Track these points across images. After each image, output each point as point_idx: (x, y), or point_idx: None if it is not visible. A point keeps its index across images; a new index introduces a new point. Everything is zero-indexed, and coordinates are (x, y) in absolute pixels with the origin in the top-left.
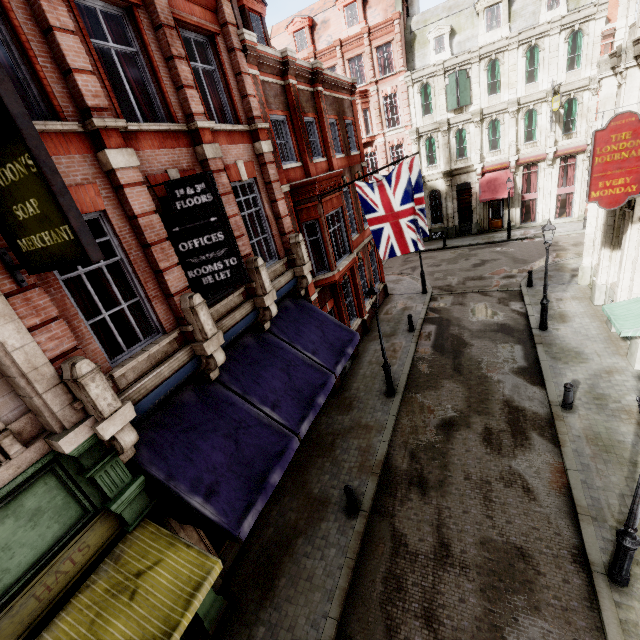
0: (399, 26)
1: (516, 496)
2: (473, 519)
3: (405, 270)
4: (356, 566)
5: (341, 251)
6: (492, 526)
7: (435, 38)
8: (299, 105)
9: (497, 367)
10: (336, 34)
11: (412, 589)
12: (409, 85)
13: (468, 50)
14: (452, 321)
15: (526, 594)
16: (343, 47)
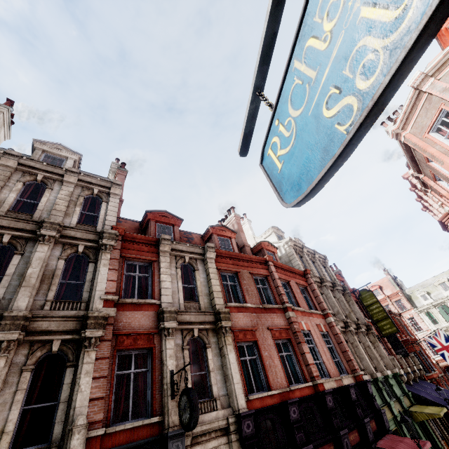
0: (401, 294)
1: None
2: None
3: None
4: None
5: (429, 368)
6: None
7: (421, 295)
8: None
9: None
10: None
11: None
12: (418, 313)
13: (440, 298)
14: None
15: None
16: None
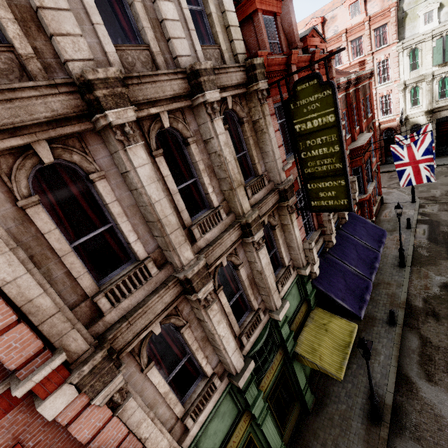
0: (395, 12)
1: None
2: None
3: (392, 185)
4: (400, 348)
5: (367, 181)
6: None
7: (425, 13)
8: (352, 102)
9: None
10: (341, 24)
11: (438, 361)
12: (400, 51)
13: None
14: (441, 222)
15: None
16: (347, 33)
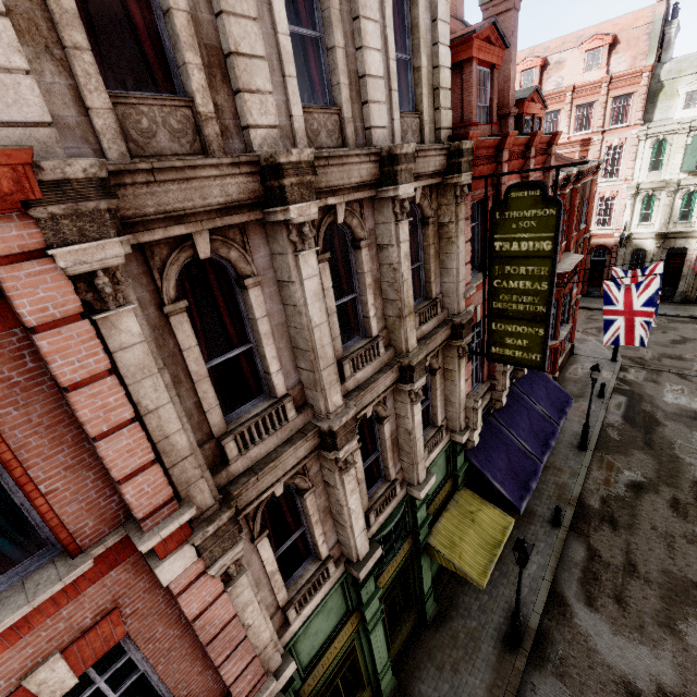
0: (647, 79)
1: (696, 551)
2: (657, 556)
3: (589, 329)
4: (560, 558)
5: (561, 322)
6: (673, 564)
7: (687, 93)
8: (565, 207)
9: (690, 451)
10: (569, 76)
11: (605, 582)
12: (641, 139)
13: None
14: (644, 397)
15: (696, 608)
16: (575, 93)
